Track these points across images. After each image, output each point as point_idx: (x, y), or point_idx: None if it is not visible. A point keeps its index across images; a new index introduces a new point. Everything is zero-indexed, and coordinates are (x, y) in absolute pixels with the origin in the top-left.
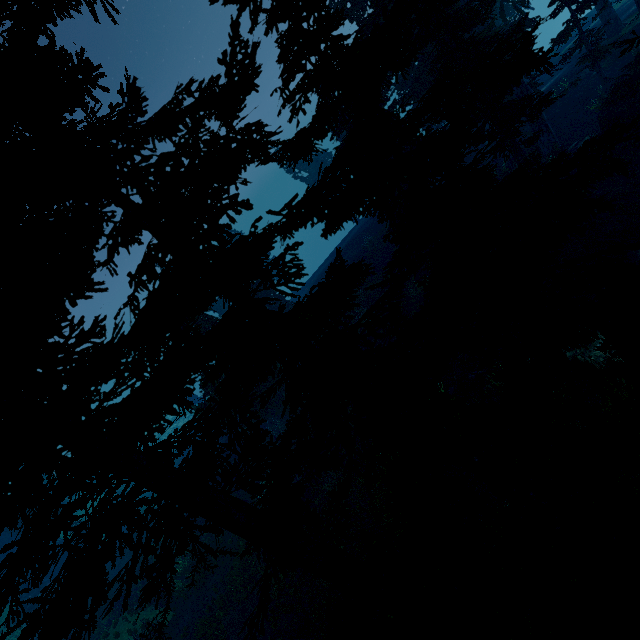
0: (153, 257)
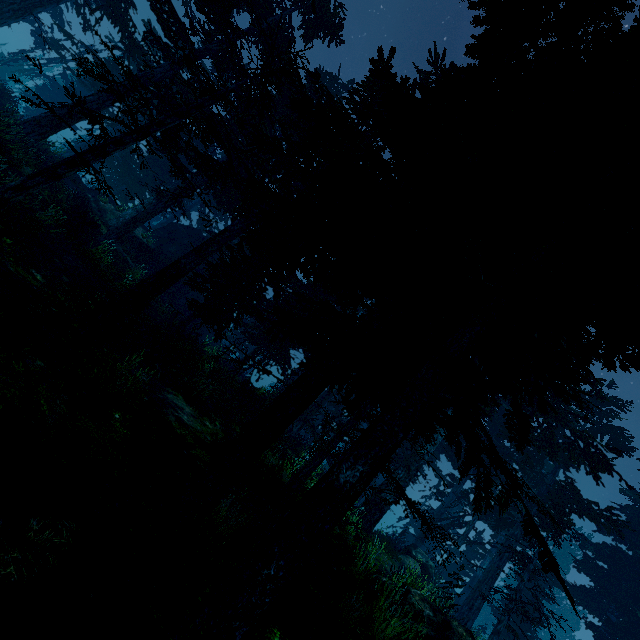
0: None
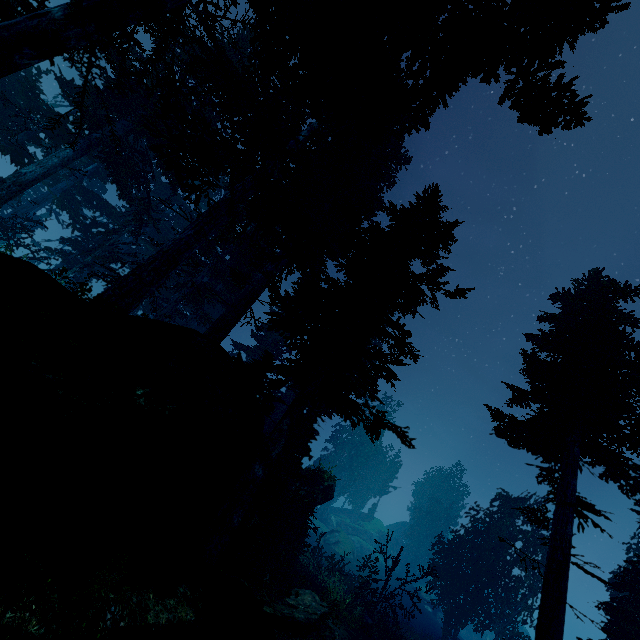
0: None
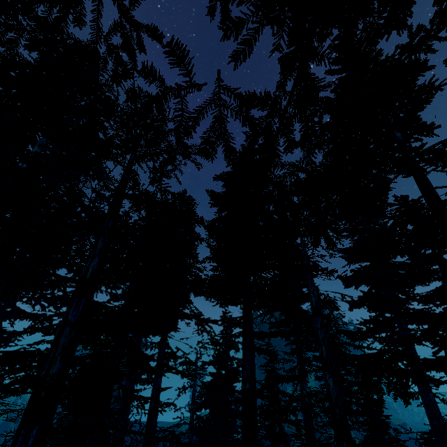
0: (442, 286)
